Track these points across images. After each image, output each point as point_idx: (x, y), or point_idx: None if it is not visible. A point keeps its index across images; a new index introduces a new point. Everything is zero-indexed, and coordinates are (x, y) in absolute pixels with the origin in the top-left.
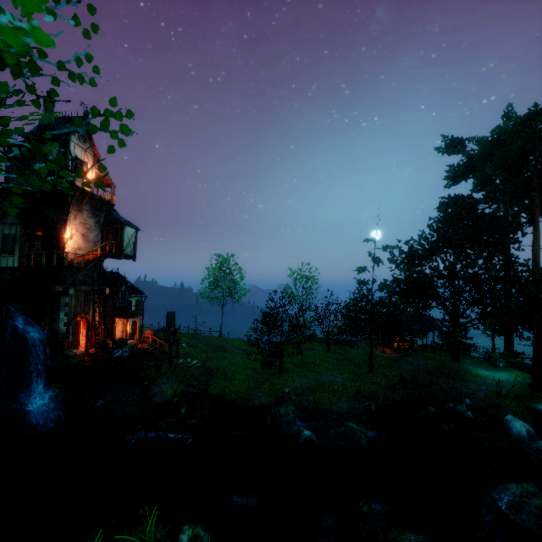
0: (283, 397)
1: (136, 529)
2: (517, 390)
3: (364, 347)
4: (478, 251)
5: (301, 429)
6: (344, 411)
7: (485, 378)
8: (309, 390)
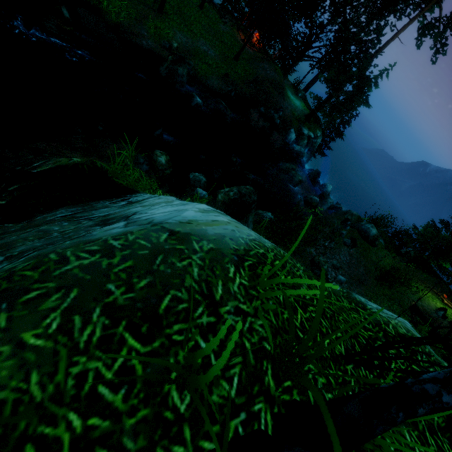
0: (183, 58)
1: (108, 143)
2: (300, 116)
3: (229, 25)
4: (374, 3)
5: (195, 95)
6: (215, 88)
7: (291, 101)
8: (189, 53)
